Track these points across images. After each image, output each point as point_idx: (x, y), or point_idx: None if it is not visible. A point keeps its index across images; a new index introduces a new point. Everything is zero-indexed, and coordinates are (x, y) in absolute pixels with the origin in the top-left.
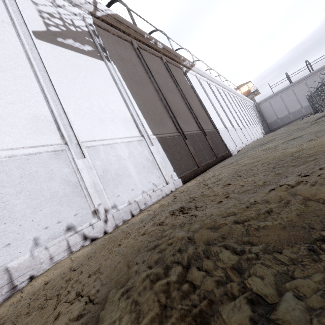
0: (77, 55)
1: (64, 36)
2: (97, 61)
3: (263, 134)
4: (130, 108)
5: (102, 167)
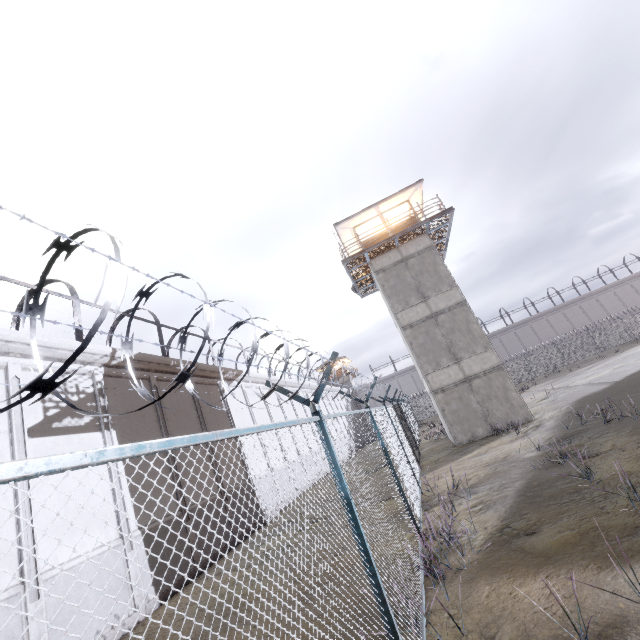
0: (71, 437)
1: (62, 416)
2: (92, 436)
3: (351, 453)
4: (117, 497)
5: (56, 605)
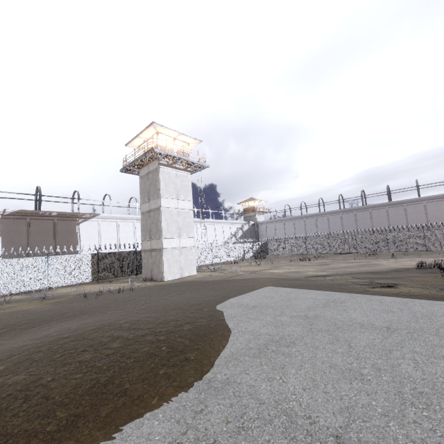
0: None
1: None
2: None
3: None
4: None
5: None
